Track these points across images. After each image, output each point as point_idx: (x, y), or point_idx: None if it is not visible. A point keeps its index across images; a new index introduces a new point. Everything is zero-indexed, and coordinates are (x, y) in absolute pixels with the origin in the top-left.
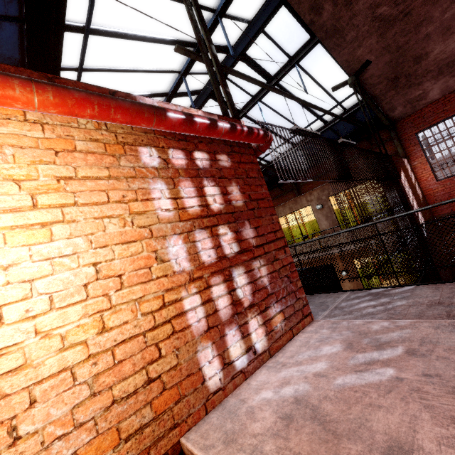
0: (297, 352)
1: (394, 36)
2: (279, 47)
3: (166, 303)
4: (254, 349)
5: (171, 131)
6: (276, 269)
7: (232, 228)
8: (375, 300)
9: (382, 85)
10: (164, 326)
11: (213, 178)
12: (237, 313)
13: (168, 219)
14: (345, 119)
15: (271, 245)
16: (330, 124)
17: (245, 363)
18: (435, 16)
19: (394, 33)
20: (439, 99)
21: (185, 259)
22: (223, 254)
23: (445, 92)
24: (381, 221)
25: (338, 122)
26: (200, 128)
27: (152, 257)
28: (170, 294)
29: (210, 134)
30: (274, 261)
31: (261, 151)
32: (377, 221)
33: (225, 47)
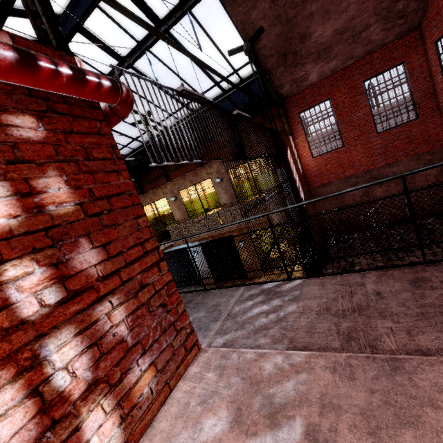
0: (169, 437)
1: (285, 6)
2: None
3: None
4: None
5: None
6: (143, 301)
7: (46, 259)
8: (267, 302)
9: (273, 59)
10: None
11: None
12: (54, 424)
13: None
14: (240, 88)
15: (136, 266)
16: (227, 92)
17: None
18: None
19: (285, 1)
20: (317, 83)
21: None
22: (16, 319)
23: (321, 77)
24: (274, 212)
25: (235, 92)
26: None
27: None
28: None
29: None
30: (140, 291)
31: (119, 116)
32: (269, 212)
33: None
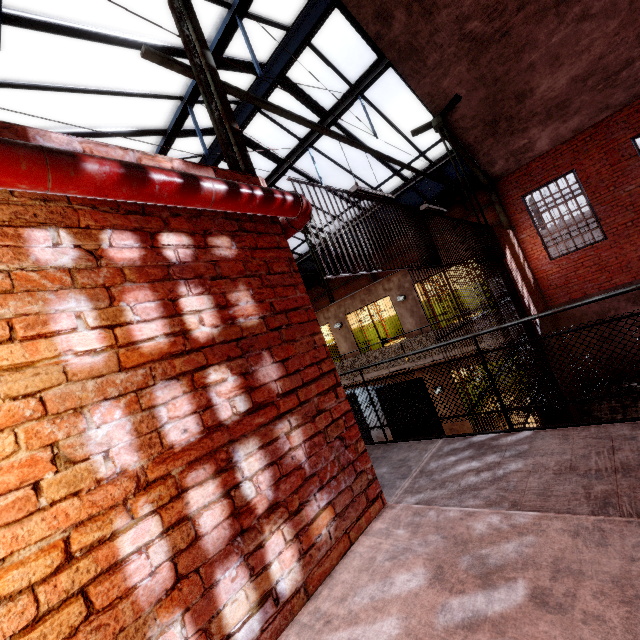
0: (353, 588)
1: (490, 64)
2: (334, 70)
3: (72, 556)
4: (276, 593)
5: (101, 198)
6: (320, 428)
7: (237, 368)
8: (478, 458)
9: (477, 130)
10: (64, 610)
11: (200, 280)
12: (243, 532)
13: (90, 370)
14: (429, 175)
15: (312, 387)
16: (411, 181)
17: (257, 629)
18: (540, 40)
19: (489, 59)
20: (549, 152)
21: (129, 448)
22: (216, 420)
23: (555, 143)
24: (482, 333)
25: (422, 179)
26: (164, 192)
27: (43, 459)
28: (86, 532)
29: (186, 201)
30: (317, 416)
31: (296, 228)
32: (476, 333)
33: (252, 64)
